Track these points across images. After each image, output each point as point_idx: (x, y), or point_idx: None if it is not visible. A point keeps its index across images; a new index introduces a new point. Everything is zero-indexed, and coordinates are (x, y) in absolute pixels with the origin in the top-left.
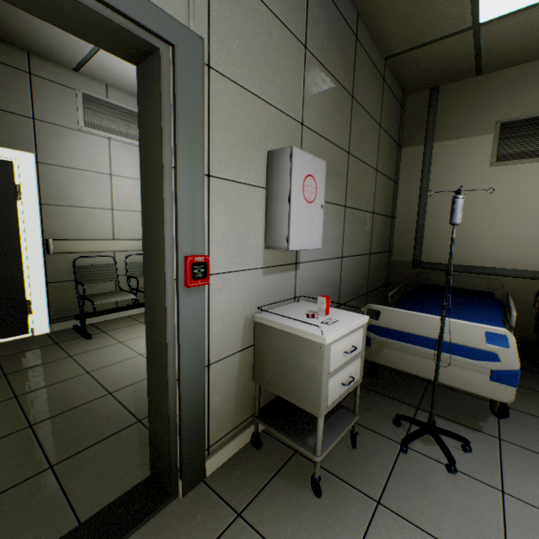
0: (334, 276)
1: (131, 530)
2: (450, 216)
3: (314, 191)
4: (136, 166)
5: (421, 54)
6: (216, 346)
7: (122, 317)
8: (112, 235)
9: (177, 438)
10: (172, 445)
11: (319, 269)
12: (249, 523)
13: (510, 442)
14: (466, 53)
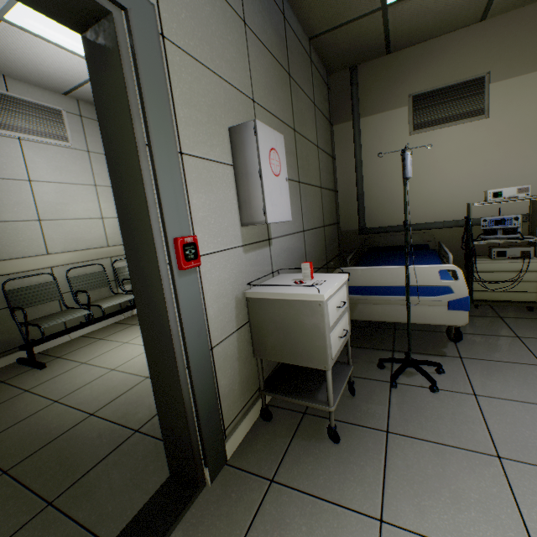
0: (300, 250)
1: (170, 529)
2: (403, 172)
3: (278, 165)
4: (59, 168)
5: (340, 34)
6: (215, 329)
7: (75, 338)
8: (45, 249)
9: (195, 427)
10: (192, 436)
11: (288, 244)
12: (284, 484)
13: (469, 358)
14: (377, 33)
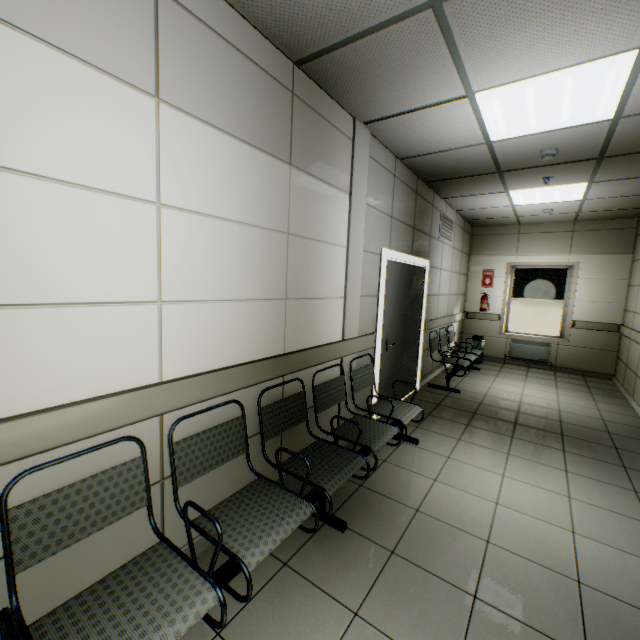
0: None
1: None
2: None
3: None
4: (446, 260)
5: None
6: None
7: (434, 377)
8: (436, 314)
9: None
10: None
11: None
12: None
13: None
14: None
